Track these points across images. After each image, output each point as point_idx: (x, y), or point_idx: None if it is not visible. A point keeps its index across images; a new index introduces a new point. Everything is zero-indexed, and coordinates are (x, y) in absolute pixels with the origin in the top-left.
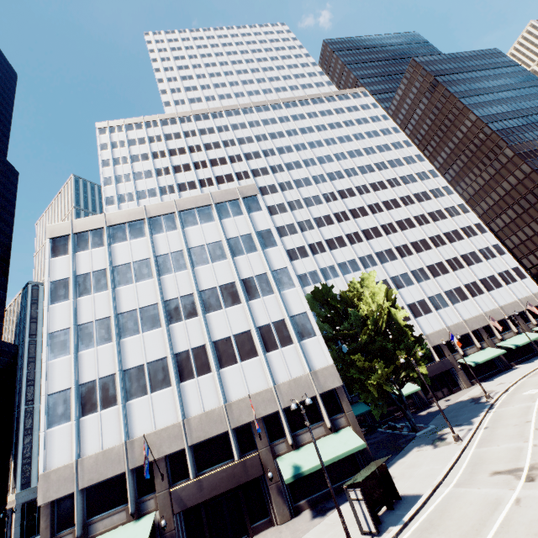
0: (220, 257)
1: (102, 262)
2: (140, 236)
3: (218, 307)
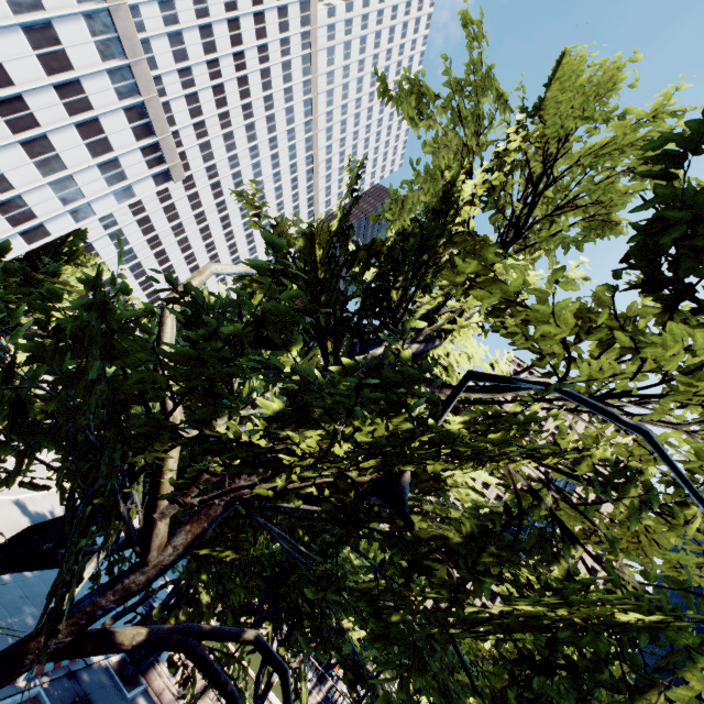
0: (94, 152)
1: (54, 3)
2: (103, 56)
3: (33, 156)
